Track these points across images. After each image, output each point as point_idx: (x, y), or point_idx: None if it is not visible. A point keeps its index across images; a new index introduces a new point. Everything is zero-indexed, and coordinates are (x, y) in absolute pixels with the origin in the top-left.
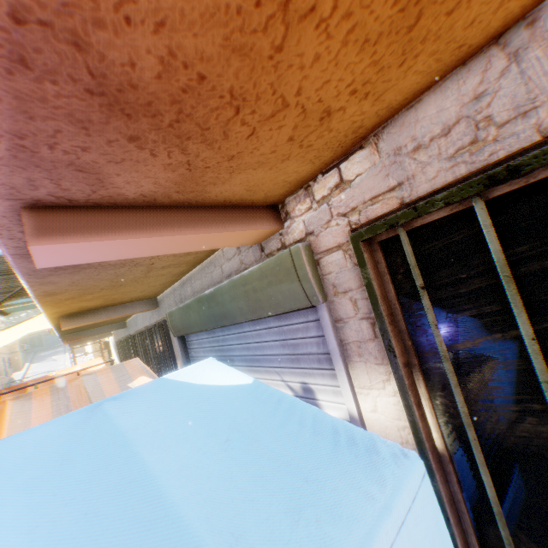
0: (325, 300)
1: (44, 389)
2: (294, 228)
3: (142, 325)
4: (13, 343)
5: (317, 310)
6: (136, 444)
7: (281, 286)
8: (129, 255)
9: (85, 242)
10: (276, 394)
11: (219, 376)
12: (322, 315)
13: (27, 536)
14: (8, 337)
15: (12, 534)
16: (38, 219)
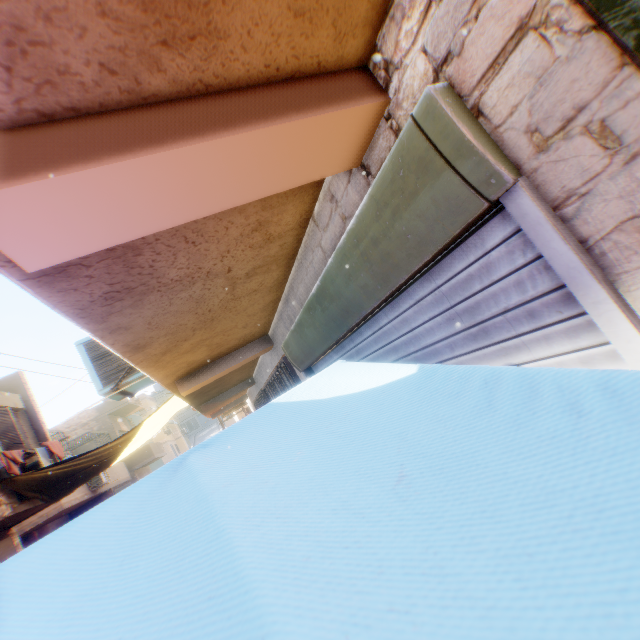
0: (518, 176)
1: None
2: (407, 83)
3: (267, 374)
4: (173, 430)
5: (499, 221)
6: (223, 514)
7: (416, 203)
8: (155, 221)
9: (40, 182)
10: (476, 373)
11: (357, 379)
12: (518, 211)
13: None
14: (157, 422)
15: None
16: None
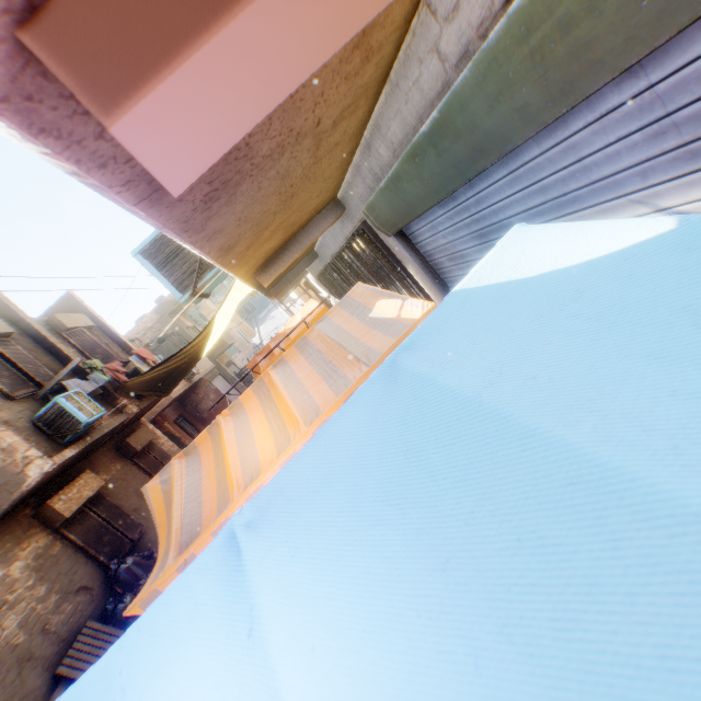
0: None
1: (290, 350)
2: None
3: (336, 245)
4: (233, 318)
5: None
6: (520, 415)
7: None
8: (292, 78)
9: (196, 56)
10: None
11: (567, 247)
12: None
13: (445, 577)
14: (226, 315)
15: (419, 573)
16: (69, 50)
